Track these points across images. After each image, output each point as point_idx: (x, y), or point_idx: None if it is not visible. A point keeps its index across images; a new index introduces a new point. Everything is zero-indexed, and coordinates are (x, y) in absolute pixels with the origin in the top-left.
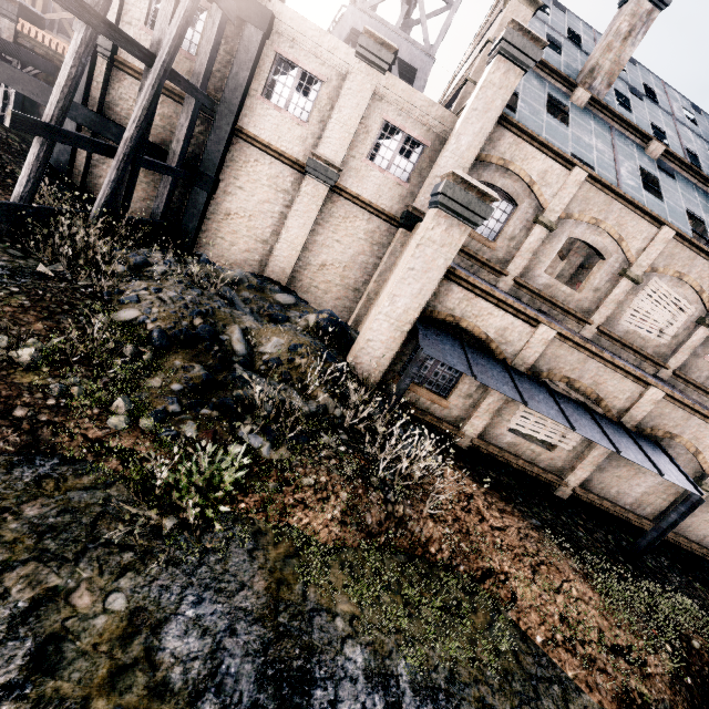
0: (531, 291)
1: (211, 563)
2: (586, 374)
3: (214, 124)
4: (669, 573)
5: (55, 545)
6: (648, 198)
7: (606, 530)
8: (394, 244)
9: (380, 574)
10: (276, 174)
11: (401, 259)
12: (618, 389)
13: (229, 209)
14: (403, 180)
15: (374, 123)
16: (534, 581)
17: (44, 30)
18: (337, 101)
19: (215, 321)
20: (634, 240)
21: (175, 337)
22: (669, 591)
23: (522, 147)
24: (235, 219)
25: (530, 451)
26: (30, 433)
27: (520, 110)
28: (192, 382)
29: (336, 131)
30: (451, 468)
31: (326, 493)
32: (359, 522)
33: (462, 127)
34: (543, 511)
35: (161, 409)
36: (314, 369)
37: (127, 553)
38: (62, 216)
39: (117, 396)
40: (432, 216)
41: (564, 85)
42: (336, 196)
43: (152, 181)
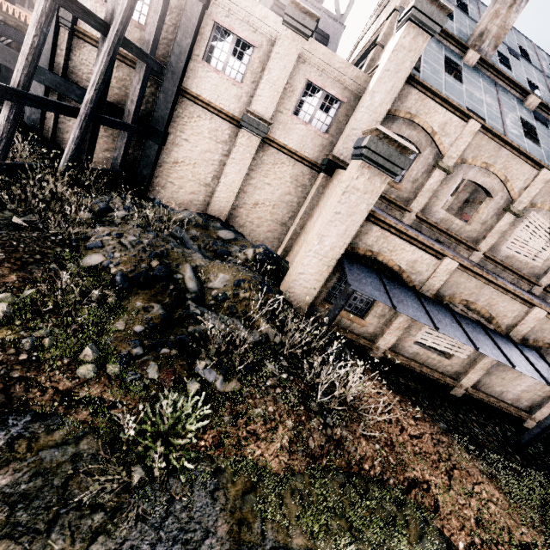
0: (430, 225)
1: (177, 512)
2: (482, 298)
3: (162, 85)
4: (546, 457)
5: (27, 516)
6: (529, 145)
7: (493, 422)
8: (317, 187)
9: (325, 498)
10: (216, 128)
11: (327, 203)
12: (508, 309)
13: (177, 158)
14: (323, 131)
15: (299, 83)
16: (451, 486)
17: (16, 5)
18: (267, 64)
19: (169, 262)
20: (517, 181)
21: (135, 279)
22: (549, 476)
23: (426, 103)
24: (182, 167)
25: (431, 359)
26: (3, 392)
27: (423, 70)
28: (152, 322)
29: (266, 90)
30: (370, 379)
31: (274, 423)
32: (304, 447)
33: (376, 86)
34: (445, 411)
35: (125, 353)
36: (255, 301)
37: (98, 513)
38: (33, 170)
39: (85, 343)
40: (357, 167)
41: (457, 48)
42: (266, 146)
43: (111, 135)
